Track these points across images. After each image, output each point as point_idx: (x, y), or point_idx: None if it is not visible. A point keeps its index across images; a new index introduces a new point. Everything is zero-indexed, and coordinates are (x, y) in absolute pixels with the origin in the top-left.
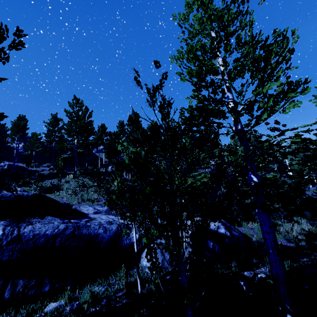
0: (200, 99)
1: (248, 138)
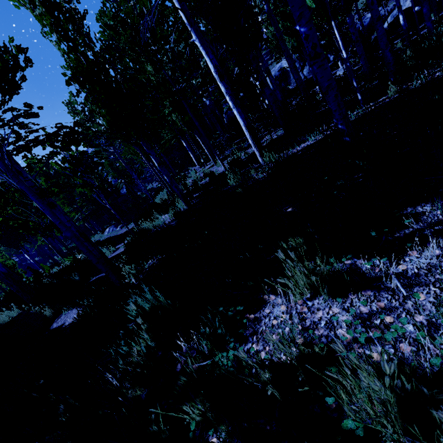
0: None
1: None
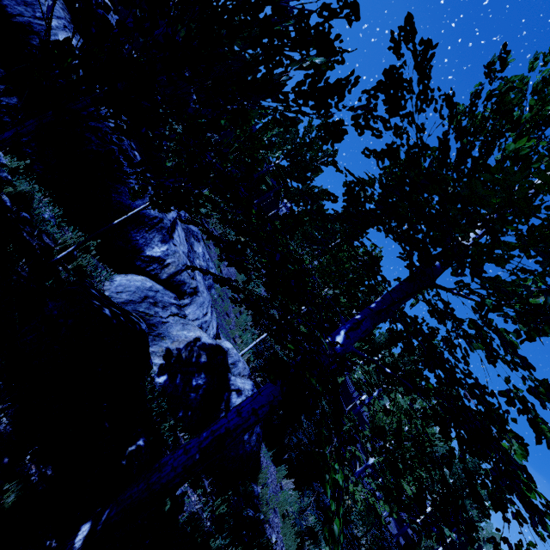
0: (434, 152)
1: (434, 331)
